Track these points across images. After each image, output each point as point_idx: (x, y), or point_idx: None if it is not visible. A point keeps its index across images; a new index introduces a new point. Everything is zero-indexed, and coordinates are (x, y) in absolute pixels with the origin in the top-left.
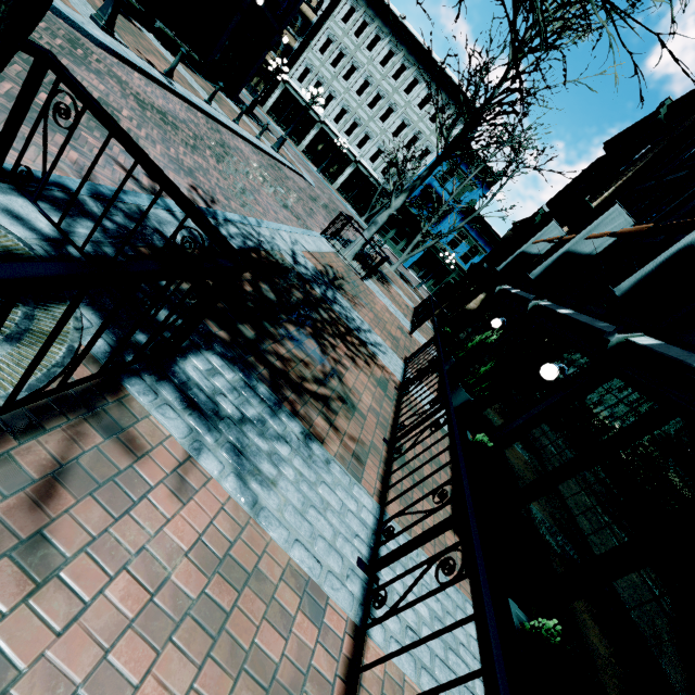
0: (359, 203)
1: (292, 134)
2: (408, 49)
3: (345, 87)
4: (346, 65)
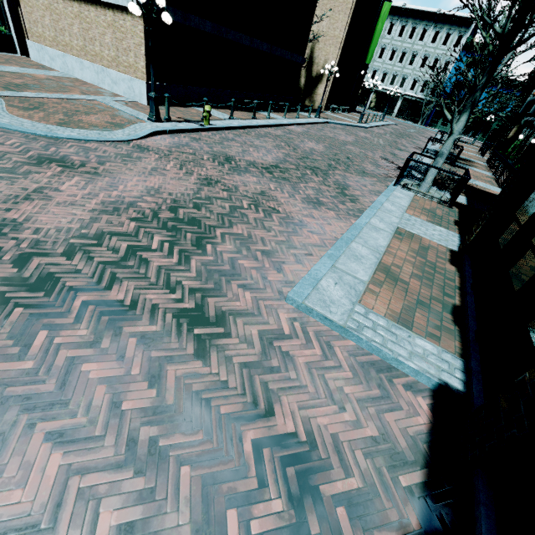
0: (412, 116)
1: (359, 103)
2: (413, 18)
3: (381, 62)
4: (378, 50)
